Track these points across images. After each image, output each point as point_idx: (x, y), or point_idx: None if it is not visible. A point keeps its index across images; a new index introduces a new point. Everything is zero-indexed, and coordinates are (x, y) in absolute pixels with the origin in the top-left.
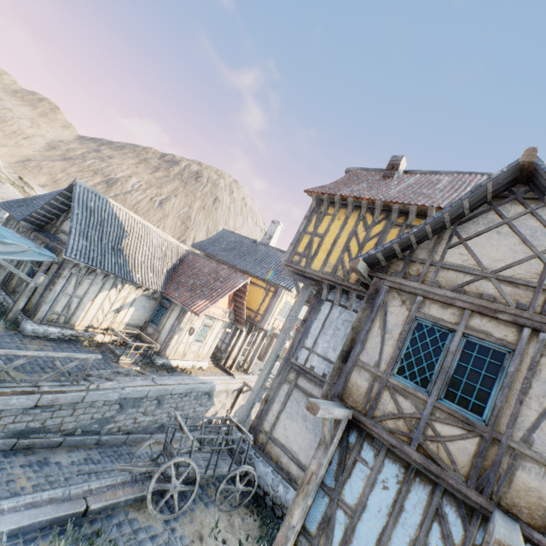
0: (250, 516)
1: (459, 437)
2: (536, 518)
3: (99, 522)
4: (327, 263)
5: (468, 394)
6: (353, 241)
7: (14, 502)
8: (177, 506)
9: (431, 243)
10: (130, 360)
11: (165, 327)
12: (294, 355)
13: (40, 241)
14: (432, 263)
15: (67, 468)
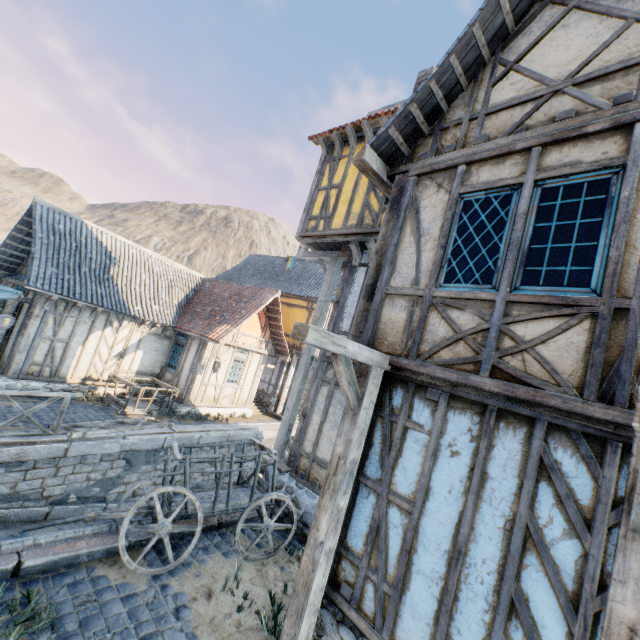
0: (293, 563)
1: (556, 331)
2: None
3: (39, 583)
4: (350, 214)
5: (560, 263)
6: None
7: None
8: (172, 555)
9: (467, 94)
10: (142, 411)
11: (184, 368)
12: None
13: (10, 286)
14: (473, 115)
15: None
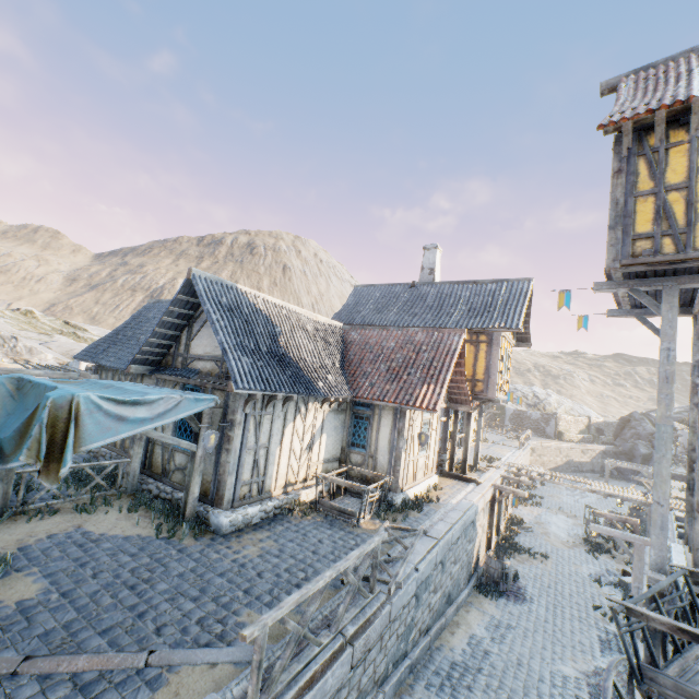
0: None
1: None
2: None
3: None
4: None
5: None
6: None
7: None
8: None
9: None
10: (367, 514)
11: (378, 446)
12: None
13: (169, 385)
14: None
15: None
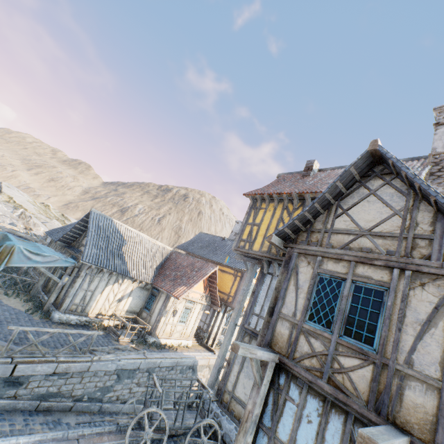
0: None
1: (357, 366)
2: (425, 432)
3: None
4: (263, 244)
5: (361, 329)
6: (281, 225)
7: (28, 438)
8: None
9: (324, 216)
10: (128, 339)
11: (154, 311)
12: (247, 321)
13: (68, 254)
14: (326, 230)
15: (74, 428)
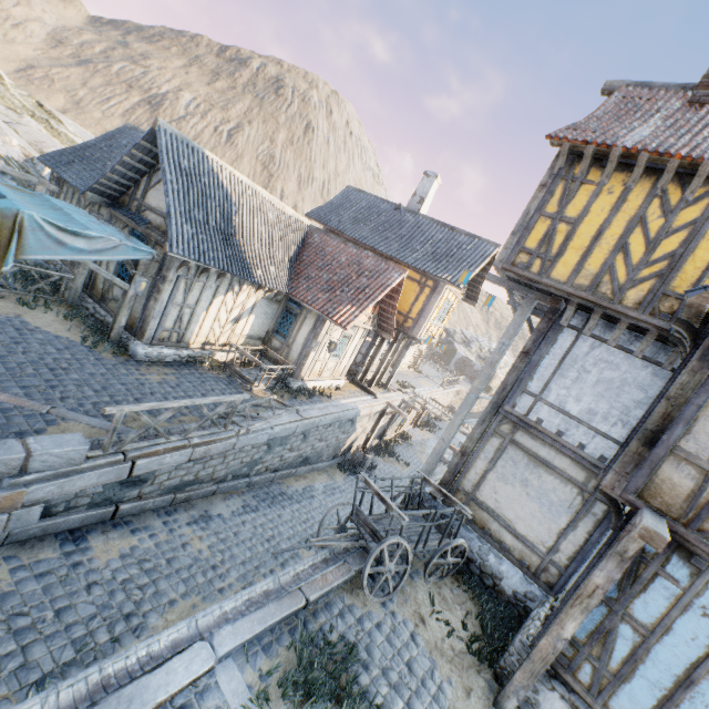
0: (459, 587)
1: None
2: None
3: (321, 614)
4: (581, 270)
5: None
6: (636, 235)
7: (233, 601)
8: (391, 587)
9: None
10: (263, 386)
11: (296, 340)
12: (510, 401)
13: (120, 224)
14: None
15: (231, 521)
